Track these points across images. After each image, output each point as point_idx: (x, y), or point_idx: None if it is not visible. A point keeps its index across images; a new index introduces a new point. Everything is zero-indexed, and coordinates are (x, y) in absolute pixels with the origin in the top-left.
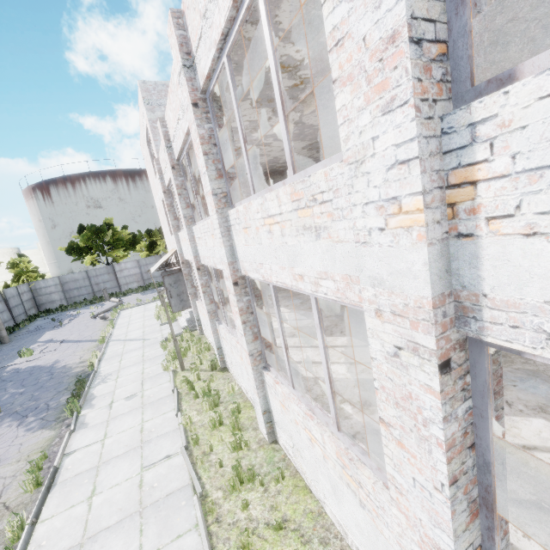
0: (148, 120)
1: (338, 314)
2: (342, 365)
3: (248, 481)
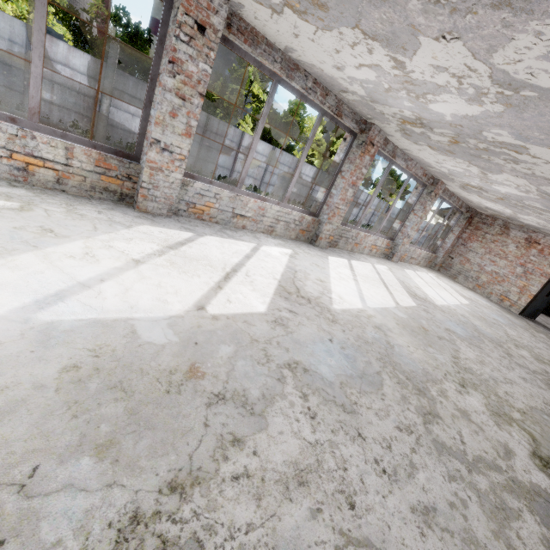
0: None
1: (480, 327)
2: (350, 274)
3: None
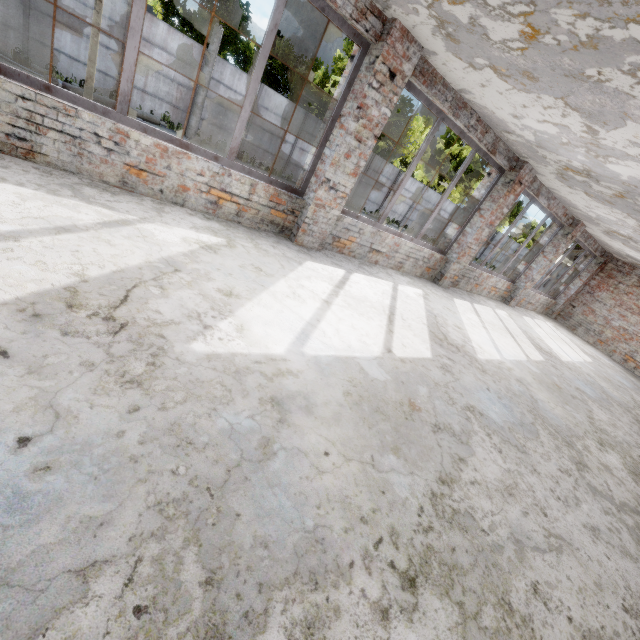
0: None
1: (607, 389)
2: (478, 321)
3: None
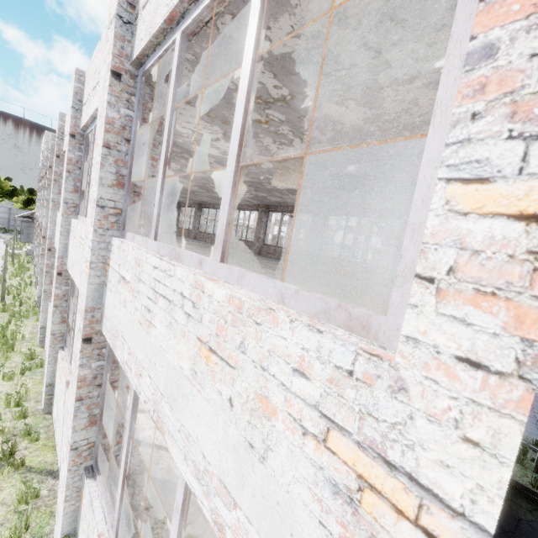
0: (44, 148)
1: None
2: None
3: (20, 276)
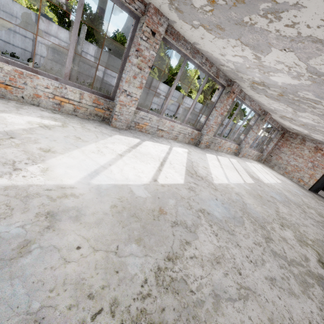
0: None
1: (288, 196)
2: (218, 164)
3: None
